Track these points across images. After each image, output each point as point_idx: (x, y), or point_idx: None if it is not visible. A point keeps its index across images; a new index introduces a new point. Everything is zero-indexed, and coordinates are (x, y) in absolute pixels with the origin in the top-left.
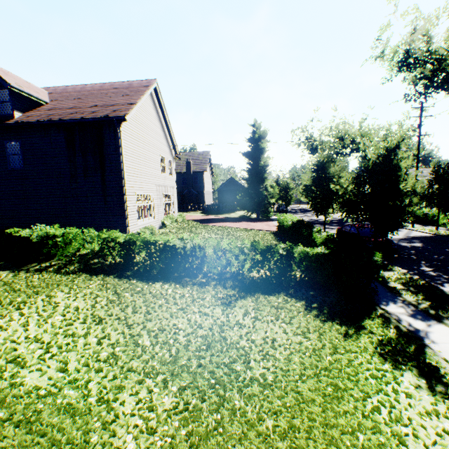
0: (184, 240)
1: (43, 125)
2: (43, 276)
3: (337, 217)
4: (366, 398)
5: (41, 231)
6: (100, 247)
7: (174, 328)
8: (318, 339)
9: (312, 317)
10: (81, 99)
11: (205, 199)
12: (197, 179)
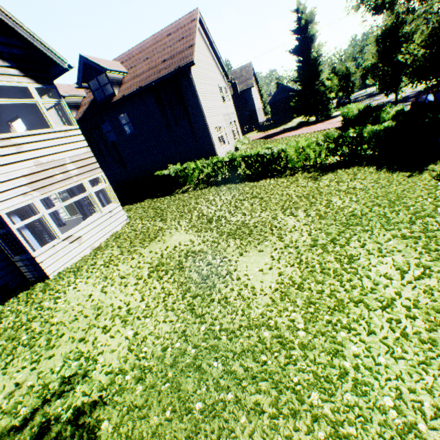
0: (271, 149)
1: (138, 93)
2: (190, 193)
3: (415, 90)
4: (418, 197)
5: (174, 169)
6: (212, 170)
7: (287, 195)
8: (387, 182)
9: (382, 173)
10: (149, 59)
11: (258, 117)
12: (245, 98)
